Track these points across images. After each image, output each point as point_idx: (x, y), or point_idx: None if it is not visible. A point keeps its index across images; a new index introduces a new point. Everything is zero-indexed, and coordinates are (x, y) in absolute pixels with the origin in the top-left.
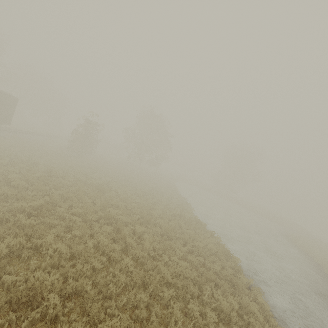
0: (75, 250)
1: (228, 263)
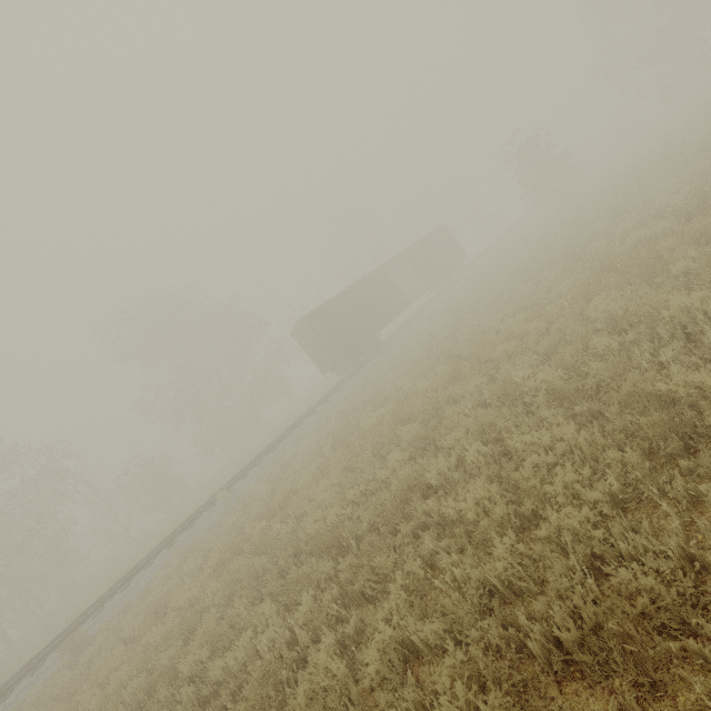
0: None
1: None
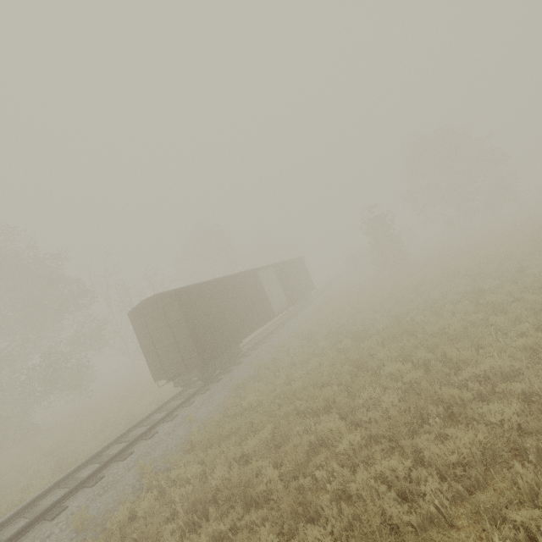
0: None
1: None
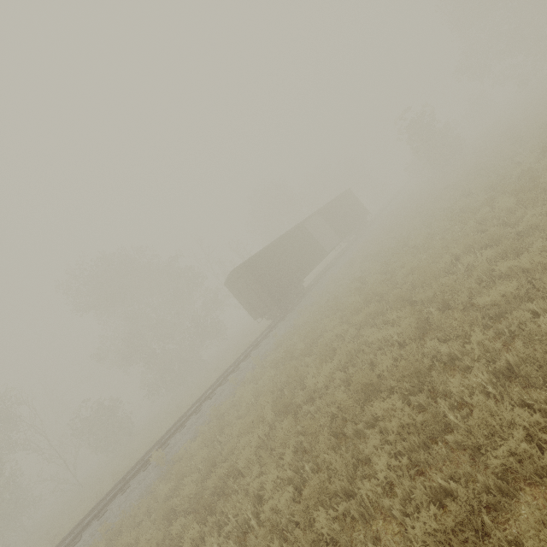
0: None
1: None
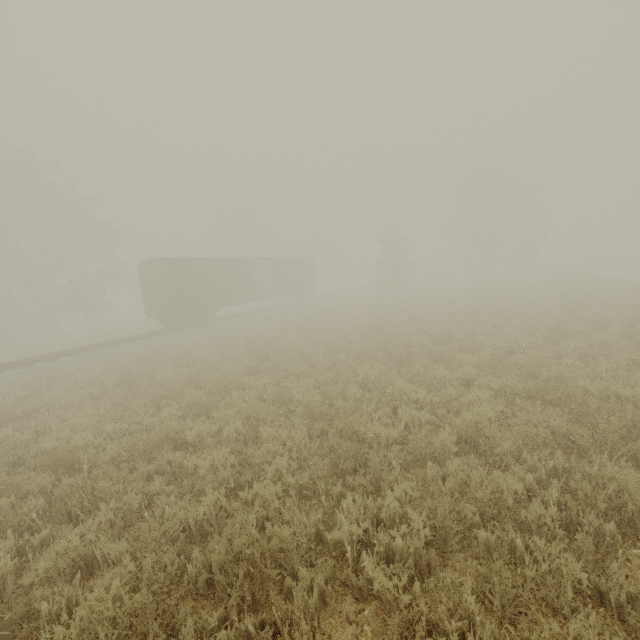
0: (458, 329)
1: None
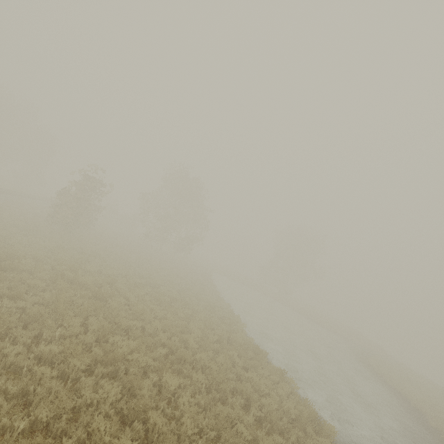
0: None
1: (320, 439)
